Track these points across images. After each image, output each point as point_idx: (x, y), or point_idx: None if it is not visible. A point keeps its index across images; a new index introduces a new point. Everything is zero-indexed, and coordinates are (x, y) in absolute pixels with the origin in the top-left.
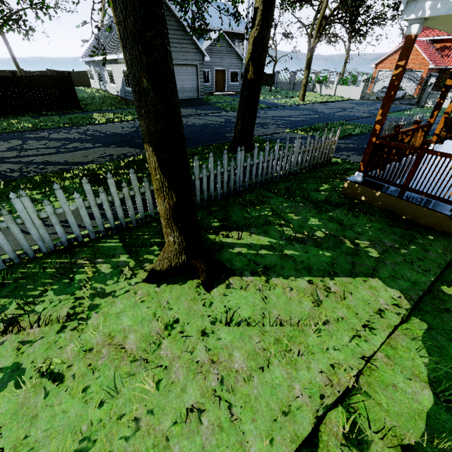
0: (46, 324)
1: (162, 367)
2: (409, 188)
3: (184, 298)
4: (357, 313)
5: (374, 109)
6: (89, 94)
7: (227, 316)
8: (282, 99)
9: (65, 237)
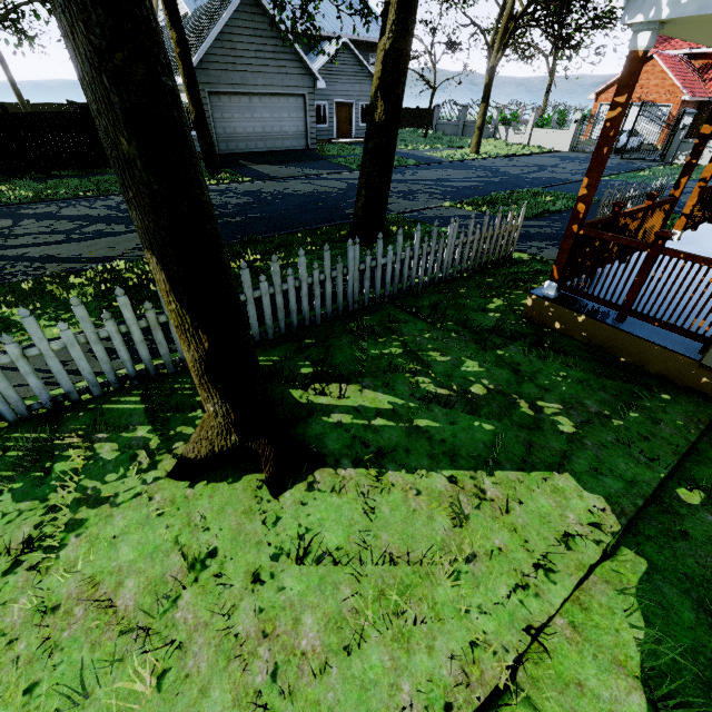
0: None
1: (173, 645)
2: (632, 312)
3: (233, 509)
4: (527, 541)
5: None
6: None
7: (302, 545)
8: (443, 151)
9: (46, 395)
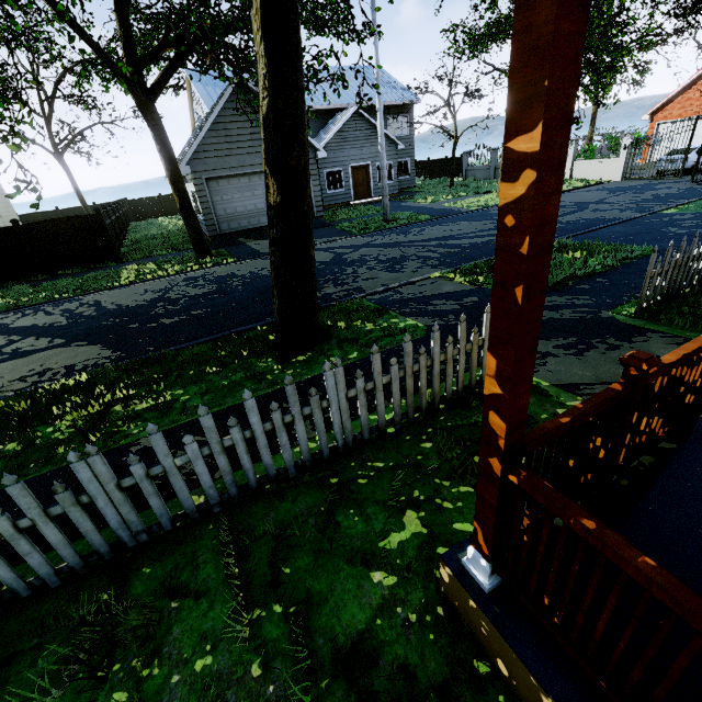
0: None
1: None
2: None
3: None
4: None
5: (649, 199)
6: (159, 230)
7: None
8: (465, 200)
9: None
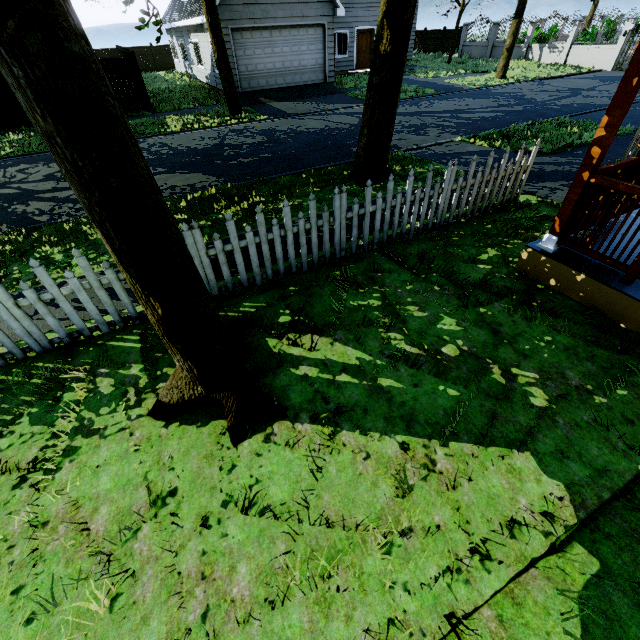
0: (3, 472)
1: (128, 572)
2: None
3: (197, 452)
4: (469, 522)
5: None
6: (168, 84)
7: (250, 495)
8: (465, 78)
9: (63, 331)
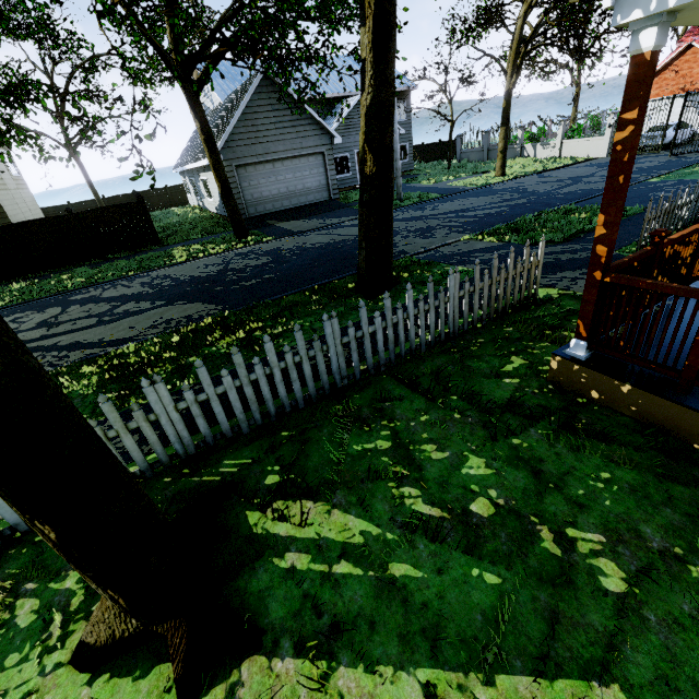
0: None
1: None
2: None
3: None
4: None
5: (635, 171)
6: (180, 218)
7: None
8: (466, 179)
9: None
